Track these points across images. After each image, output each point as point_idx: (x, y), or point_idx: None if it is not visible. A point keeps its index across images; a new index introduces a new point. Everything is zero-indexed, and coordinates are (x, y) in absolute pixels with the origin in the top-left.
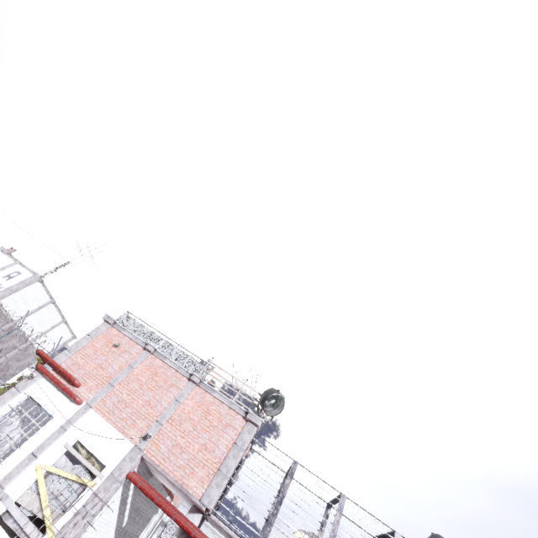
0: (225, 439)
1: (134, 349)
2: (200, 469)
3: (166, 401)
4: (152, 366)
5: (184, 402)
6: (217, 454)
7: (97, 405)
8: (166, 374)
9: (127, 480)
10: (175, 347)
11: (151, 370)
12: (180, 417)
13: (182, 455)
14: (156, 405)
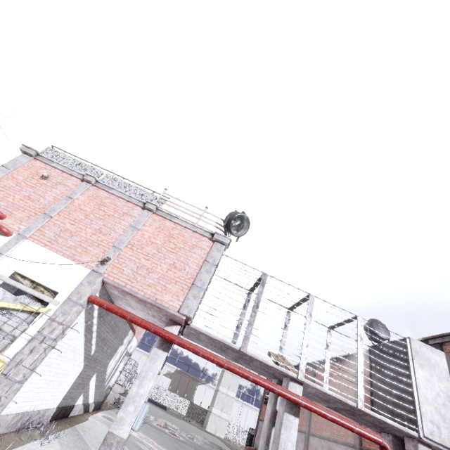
0: (194, 258)
1: (70, 181)
2: (173, 285)
3: (121, 228)
4: (96, 197)
5: (142, 228)
6: (188, 271)
7: (34, 236)
8: (115, 204)
9: (89, 306)
10: (120, 180)
11: (96, 201)
12: (140, 242)
13: (150, 275)
14: (110, 233)
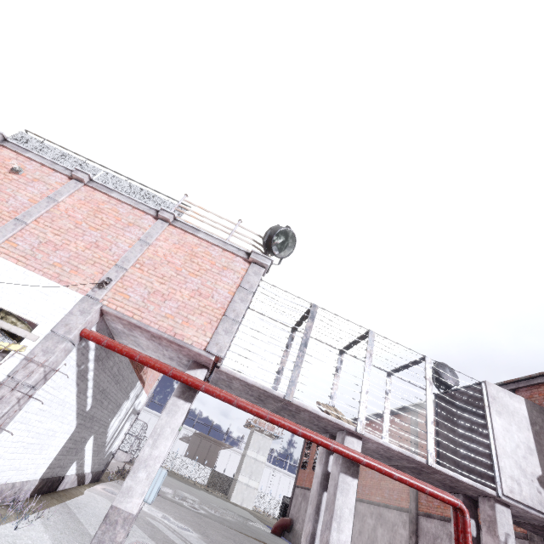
0: (225, 283)
1: (52, 178)
2: (197, 317)
3: (126, 243)
4: (90, 201)
5: (154, 243)
6: (217, 299)
7: (0, 248)
8: (117, 211)
9: (82, 344)
10: (123, 181)
11: (90, 205)
12: (152, 261)
13: (167, 303)
14: (110, 248)
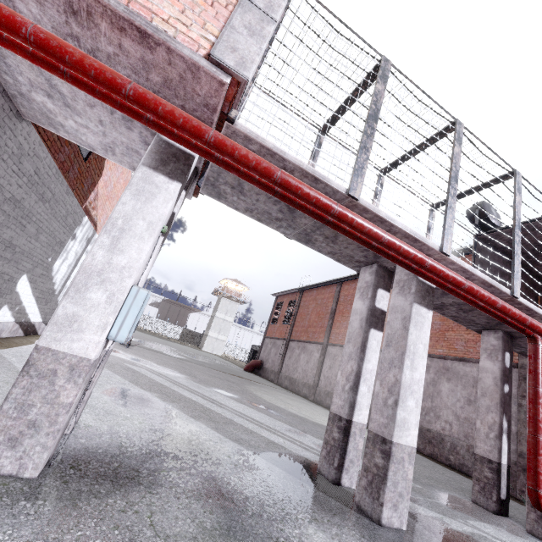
0: None
1: None
2: None
3: None
4: None
5: None
6: None
7: None
8: None
9: None
10: None
11: None
12: None
13: None
14: None
